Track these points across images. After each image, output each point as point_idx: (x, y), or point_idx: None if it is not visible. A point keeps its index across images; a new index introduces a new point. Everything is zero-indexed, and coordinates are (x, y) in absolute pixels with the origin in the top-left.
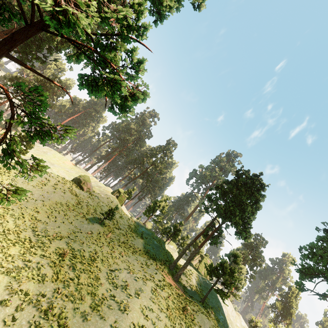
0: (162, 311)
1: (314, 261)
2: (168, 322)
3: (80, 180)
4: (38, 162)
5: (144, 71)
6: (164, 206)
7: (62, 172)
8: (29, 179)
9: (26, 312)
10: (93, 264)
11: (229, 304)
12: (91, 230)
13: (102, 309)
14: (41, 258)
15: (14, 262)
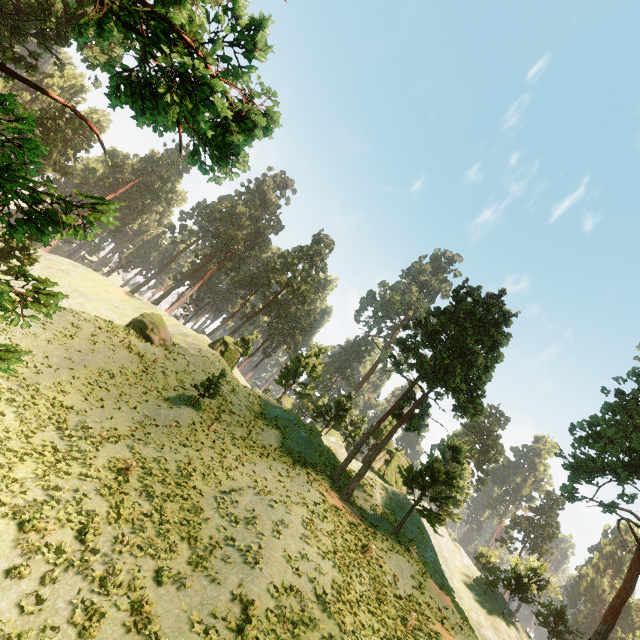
0: (326, 557)
1: (599, 449)
2: (338, 576)
3: (144, 323)
4: (38, 286)
5: (267, 51)
6: (315, 366)
7: (106, 311)
8: (22, 324)
9: (63, 586)
10: (186, 483)
11: (441, 531)
12: (177, 419)
13: (212, 564)
14: (82, 481)
15: (26, 493)
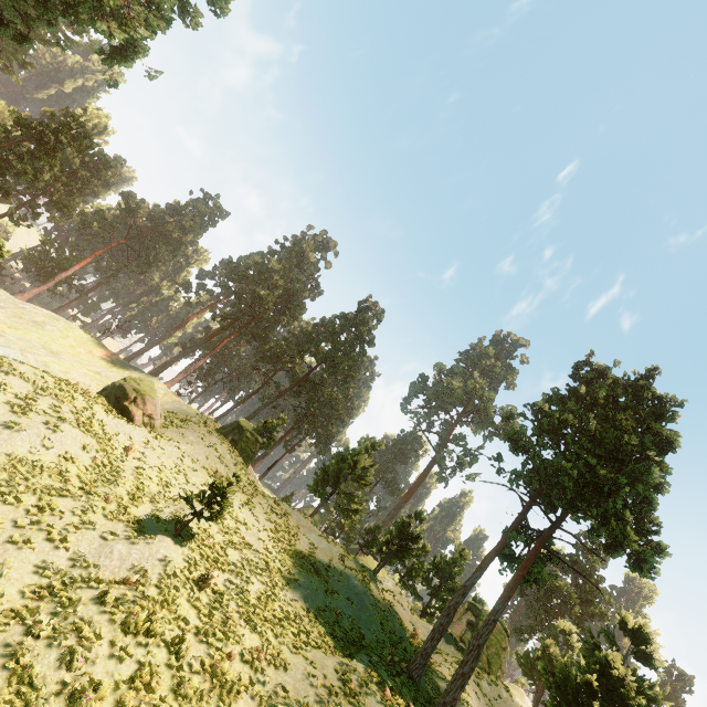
0: None
1: None
2: None
3: (124, 390)
4: None
5: None
6: (364, 468)
7: (81, 376)
8: None
9: None
10: None
11: None
12: (144, 565)
13: None
14: None
15: None
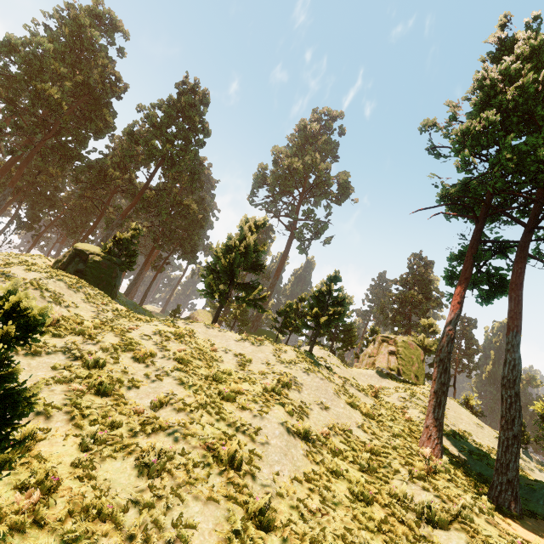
0: None
1: None
2: None
3: None
4: None
5: None
6: (254, 252)
7: None
8: None
9: None
10: None
11: None
12: None
13: None
14: None
15: None
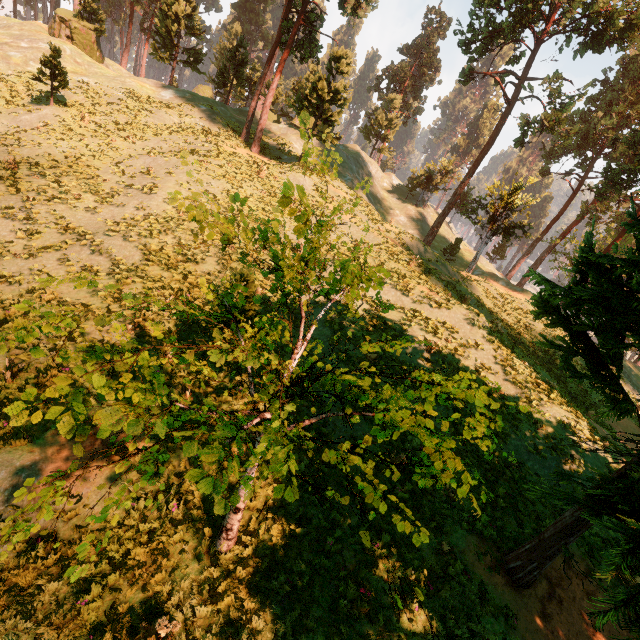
0: (216, 179)
1: (488, 3)
2: (228, 187)
3: None
4: None
5: None
6: (190, 16)
7: None
8: None
9: None
10: (77, 165)
11: (371, 165)
12: (44, 121)
13: (116, 200)
14: None
15: None
